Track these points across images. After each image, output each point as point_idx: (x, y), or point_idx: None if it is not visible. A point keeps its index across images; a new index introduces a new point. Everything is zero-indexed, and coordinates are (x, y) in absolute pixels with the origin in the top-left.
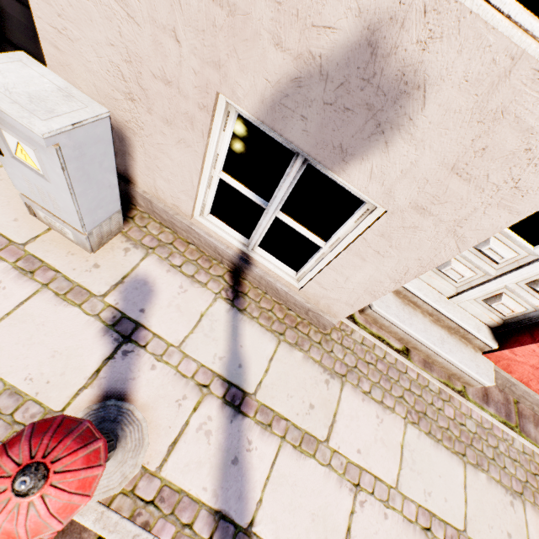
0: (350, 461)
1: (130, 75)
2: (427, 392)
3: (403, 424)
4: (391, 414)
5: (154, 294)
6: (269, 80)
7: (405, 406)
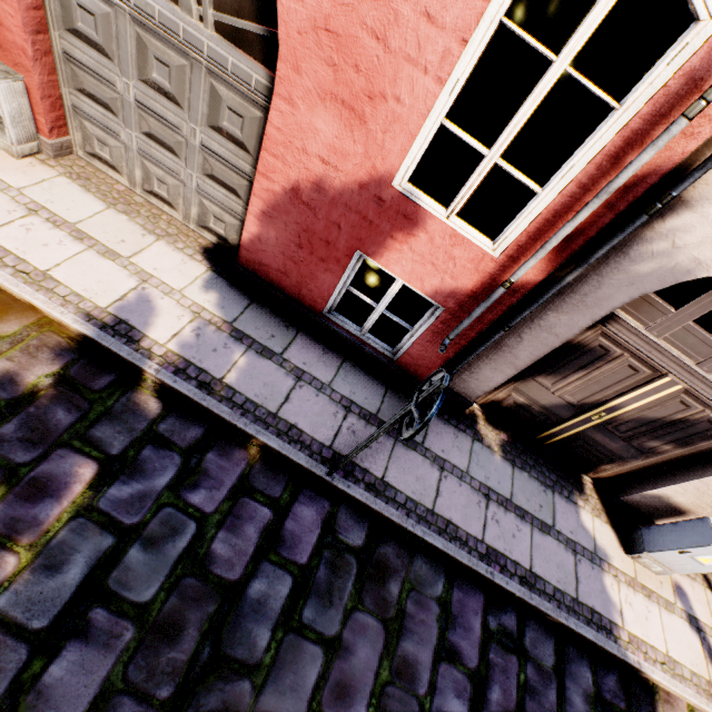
0: None
1: None
2: None
3: None
4: None
5: (686, 594)
6: None
7: None
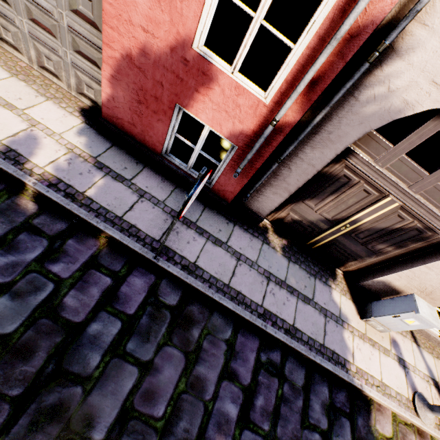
0: None
1: (429, 289)
2: None
3: None
4: None
5: (399, 345)
6: None
7: None
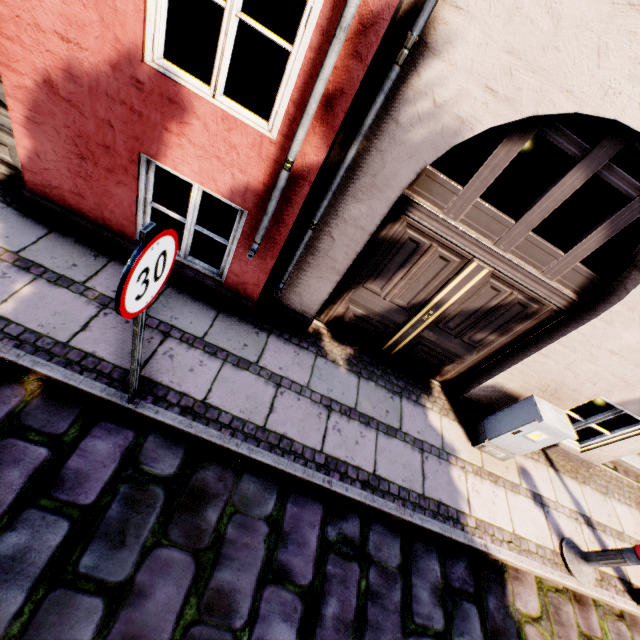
0: (635, 539)
1: (552, 386)
2: (634, 489)
3: (638, 512)
4: (632, 508)
5: (531, 475)
6: (630, 397)
7: (633, 501)
